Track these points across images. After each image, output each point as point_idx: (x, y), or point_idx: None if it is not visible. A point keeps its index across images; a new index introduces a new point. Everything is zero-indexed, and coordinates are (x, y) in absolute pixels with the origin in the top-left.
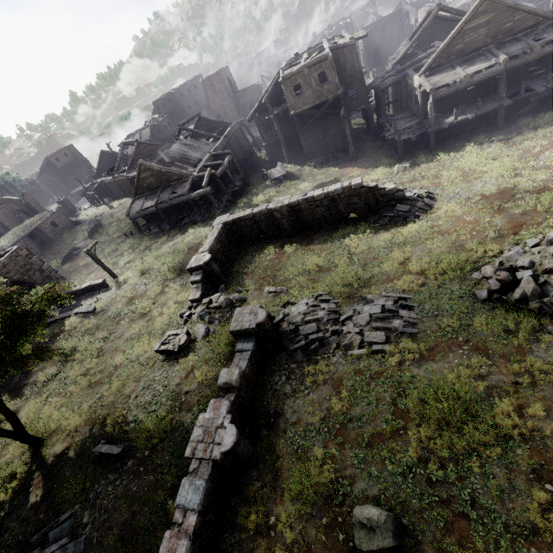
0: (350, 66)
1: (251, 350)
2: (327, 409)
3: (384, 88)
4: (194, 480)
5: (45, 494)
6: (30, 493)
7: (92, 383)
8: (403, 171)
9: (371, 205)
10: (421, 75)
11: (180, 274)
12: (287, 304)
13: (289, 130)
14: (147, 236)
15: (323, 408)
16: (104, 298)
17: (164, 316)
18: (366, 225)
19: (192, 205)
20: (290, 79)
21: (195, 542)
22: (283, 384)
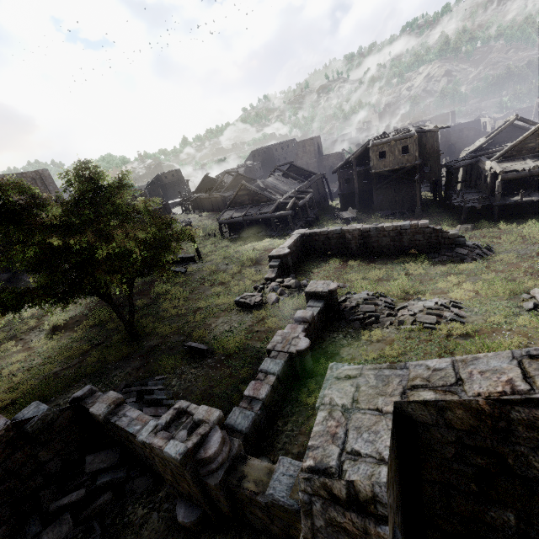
0: (430, 146)
1: (321, 307)
2: (379, 354)
3: (457, 167)
4: (275, 359)
5: (144, 363)
6: (132, 361)
7: (179, 314)
8: (464, 230)
9: (433, 244)
10: (493, 161)
11: (255, 264)
12: (348, 294)
13: (365, 186)
14: (227, 239)
15: (375, 354)
16: (193, 267)
17: (240, 286)
18: (425, 258)
19: (272, 222)
20: (378, 147)
21: (272, 392)
22: (340, 339)
